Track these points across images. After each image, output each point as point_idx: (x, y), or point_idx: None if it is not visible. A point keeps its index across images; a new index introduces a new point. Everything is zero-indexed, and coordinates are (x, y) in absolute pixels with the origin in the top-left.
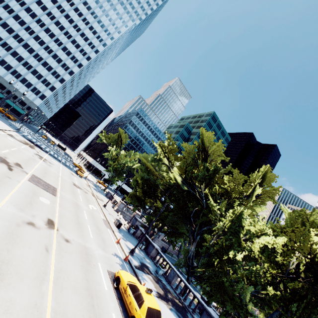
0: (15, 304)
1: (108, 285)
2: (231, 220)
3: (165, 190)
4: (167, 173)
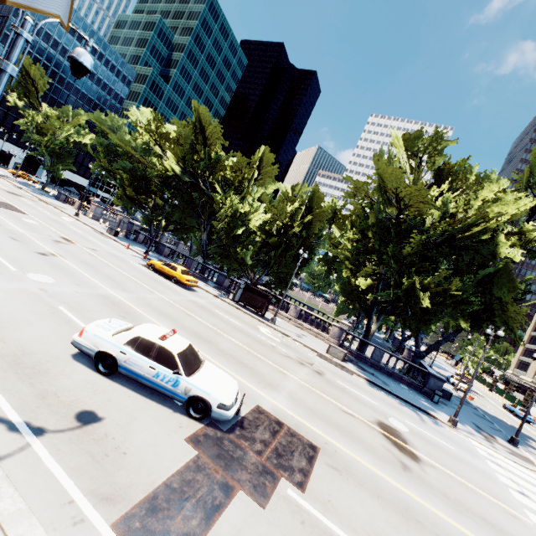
0: (113, 273)
1: (146, 269)
2: (231, 207)
3: (161, 182)
4: (157, 157)
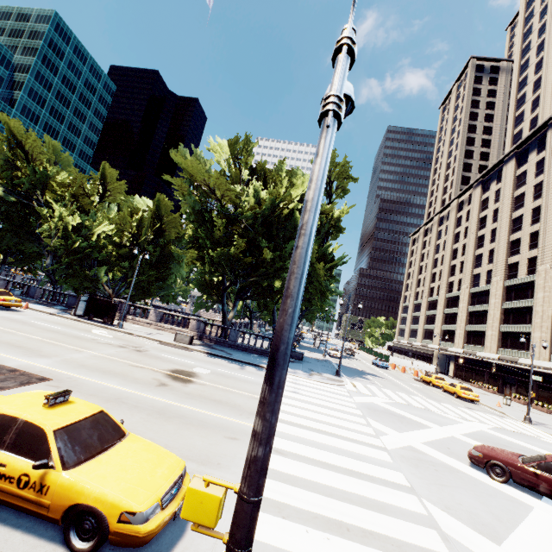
0: None
1: None
2: (60, 220)
3: None
4: None
